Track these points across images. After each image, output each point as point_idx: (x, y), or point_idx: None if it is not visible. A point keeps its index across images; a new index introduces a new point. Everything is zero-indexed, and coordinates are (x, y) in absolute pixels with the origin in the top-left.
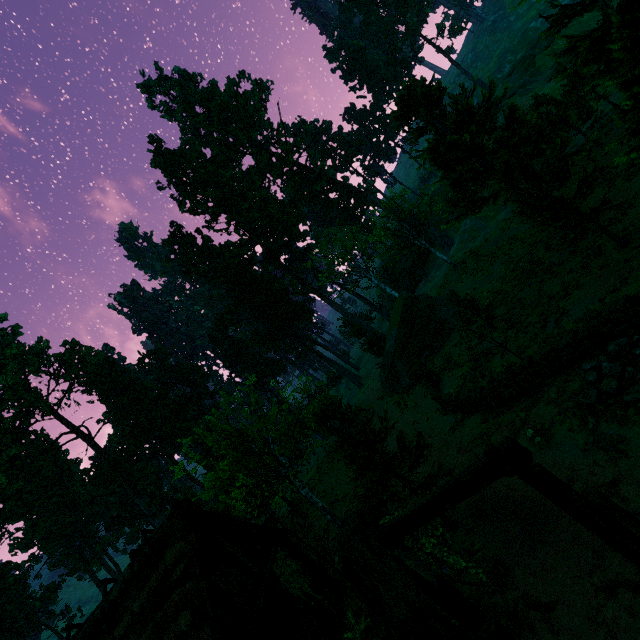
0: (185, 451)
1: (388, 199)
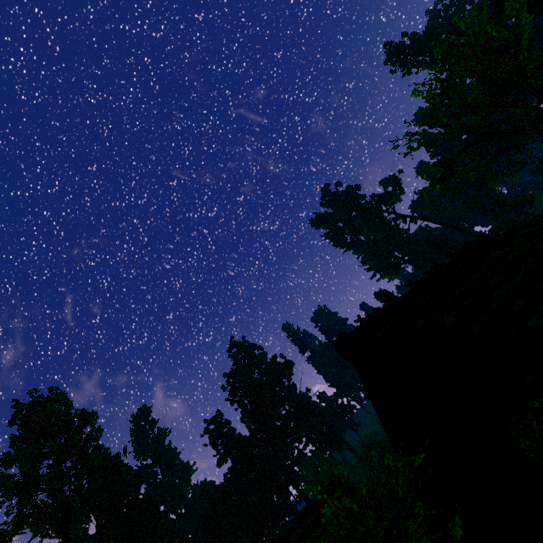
0: (310, 482)
1: (365, 434)
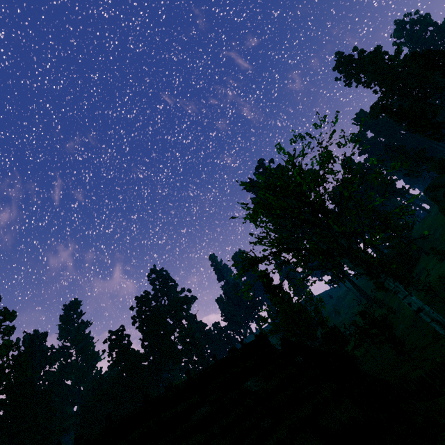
0: None
1: None
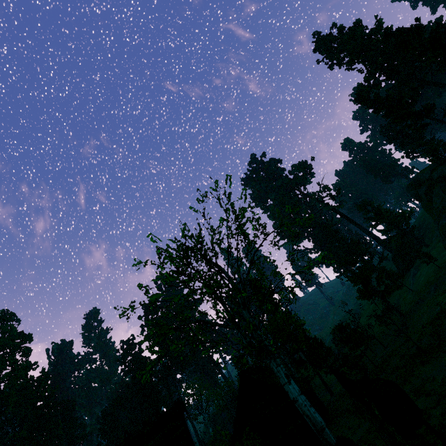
0: None
1: (226, 381)
